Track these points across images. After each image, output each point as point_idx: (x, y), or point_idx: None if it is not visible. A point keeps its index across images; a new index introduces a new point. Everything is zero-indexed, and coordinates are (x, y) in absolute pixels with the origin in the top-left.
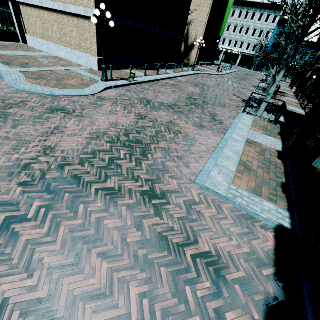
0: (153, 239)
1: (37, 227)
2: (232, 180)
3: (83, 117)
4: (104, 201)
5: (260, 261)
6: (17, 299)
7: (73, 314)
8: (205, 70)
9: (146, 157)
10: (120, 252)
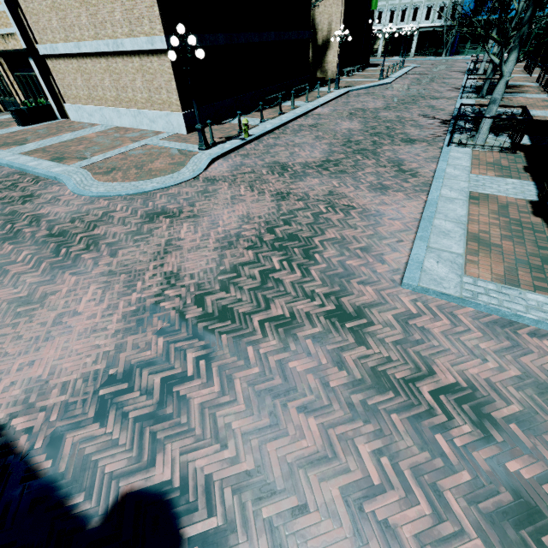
0: (366, 377)
1: (205, 386)
2: (463, 268)
3: (197, 218)
4: (277, 337)
5: (541, 386)
6: (221, 475)
7: (296, 484)
8: (358, 81)
9: (313, 260)
10: (327, 402)
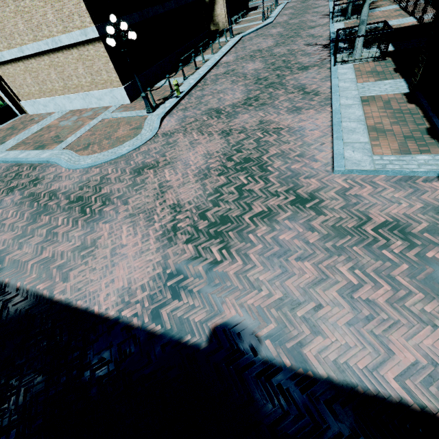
0: (330, 232)
1: (232, 263)
2: (371, 151)
3: (172, 164)
4: (265, 224)
5: (437, 209)
6: (265, 304)
7: (310, 297)
8: (246, 26)
9: (268, 171)
10: (311, 252)
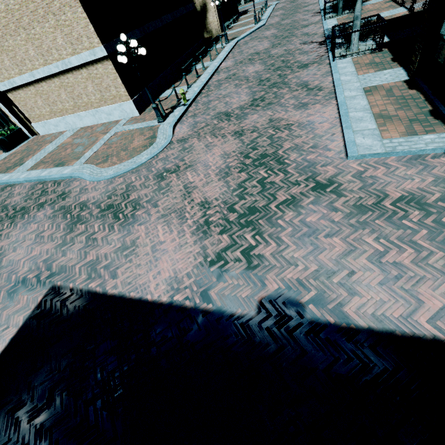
0: (353, 210)
1: (267, 246)
2: (380, 136)
3: (192, 166)
4: (291, 210)
5: None
6: (303, 276)
7: (343, 266)
8: (239, 31)
9: (285, 164)
10: (338, 229)
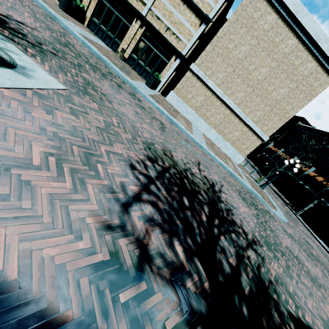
0: None
1: None
2: None
3: (313, 247)
4: None
5: None
6: None
7: None
8: None
9: None
10: None
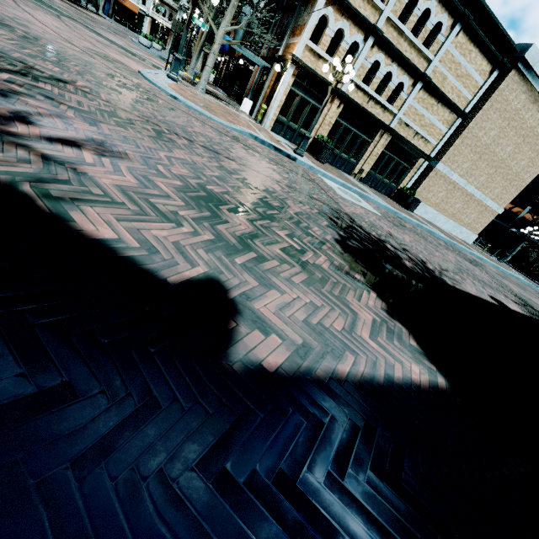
0: None
1: None
2: None
3: None
4: None
5: None
6: None
7: None
8: None
9: None
10: None
